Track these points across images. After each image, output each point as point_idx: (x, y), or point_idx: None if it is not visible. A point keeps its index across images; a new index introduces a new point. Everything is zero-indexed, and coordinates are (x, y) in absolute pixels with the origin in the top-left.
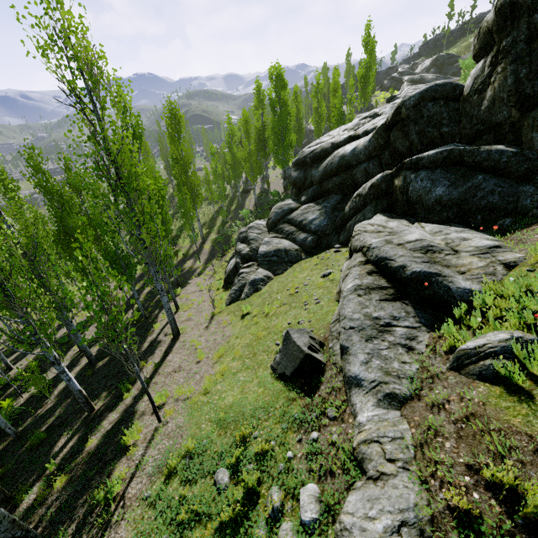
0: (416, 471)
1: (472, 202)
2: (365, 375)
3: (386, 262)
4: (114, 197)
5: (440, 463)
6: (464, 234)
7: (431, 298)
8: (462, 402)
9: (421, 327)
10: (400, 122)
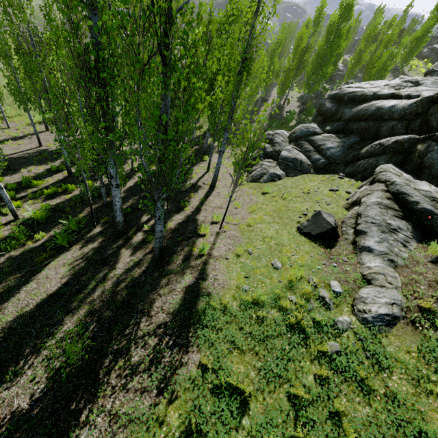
0: (403, 290)
1: None
2: (376, 248)
3: (404, 196)
4: (239, 72)
5: (416, 292)
6: None
7: (426, 226)
8: (435, 275)
9: (413, 239)
10: None
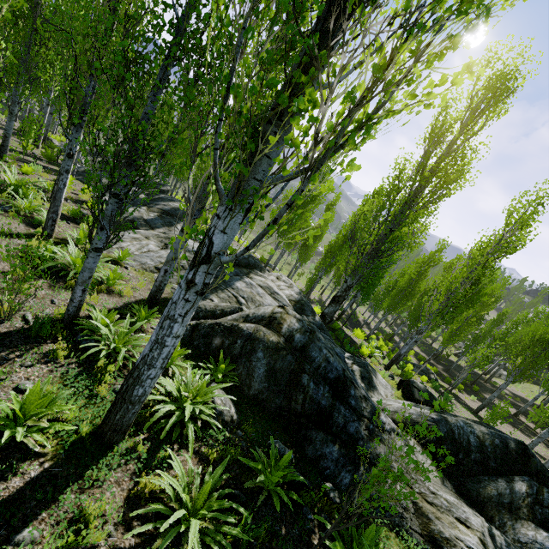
0: None
1: None
2: None
3: None
4: None
5: None
6: None
7: None
8: None
9: None
10: None
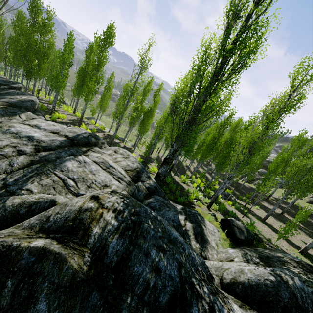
0: None
1: None
2: None
3: None
4: None
5: None
6: None
7: None
8: None
9: None
10: None
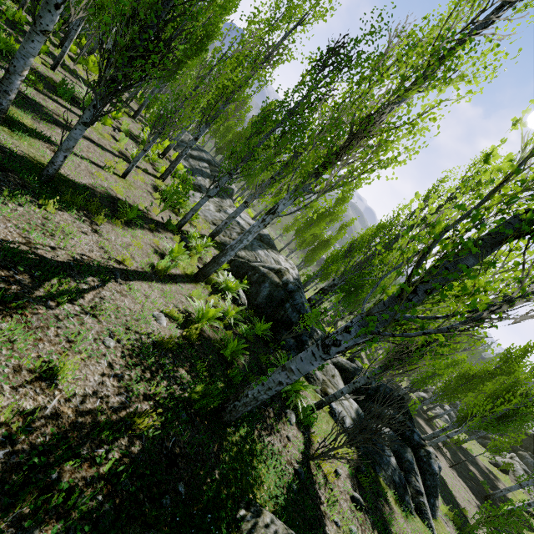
0: None
1: None
2: None
3: (528, 472)
4: None
5: None
6: None
7: None
8: None
9: None
10: (531, 438)
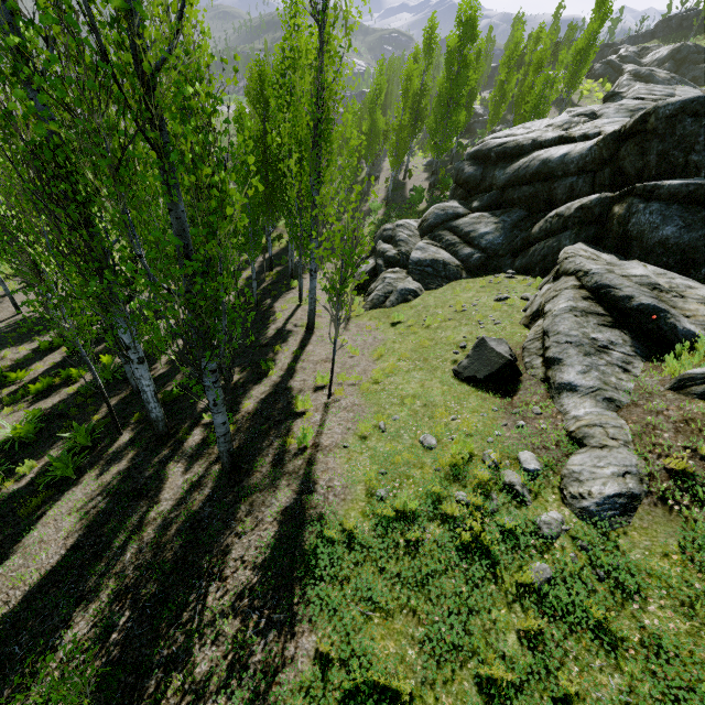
0: (637, 447)
1: (701, 251)
2: (581, 382)
3: (608, 290)
4: (313, 143)
5: (659, 445)
6: (690, 282)
7: (652, 332)
8: (681, 411)
9: (636, 356)
10: (642, 134)
